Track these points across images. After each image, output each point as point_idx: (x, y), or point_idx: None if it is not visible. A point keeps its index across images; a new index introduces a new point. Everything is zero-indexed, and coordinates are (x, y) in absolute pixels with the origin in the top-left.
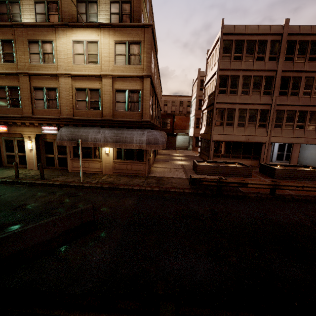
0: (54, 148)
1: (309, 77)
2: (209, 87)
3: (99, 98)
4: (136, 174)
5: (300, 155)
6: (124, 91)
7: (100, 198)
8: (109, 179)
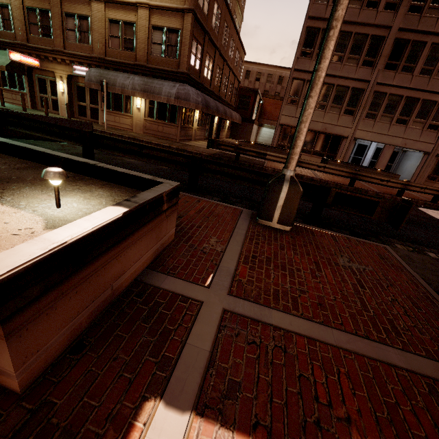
0: (86, 96)
1: (438, 45)
2: None
3: (134, 35)
4: (167, 138)
5: (400, 168)
6: (161, 29)
7: None
8: (134, 135)
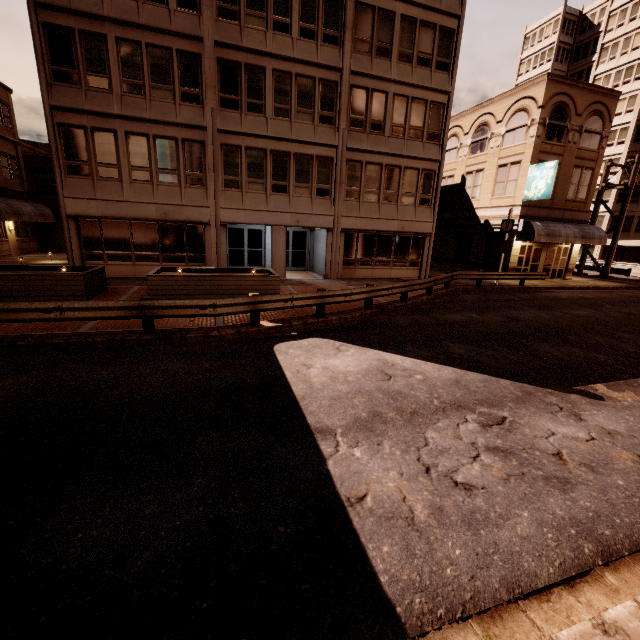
0: None
1: (281, 72)
2: None
3: None
4: None
5: (315, 254)
6: None
7: None
8: None
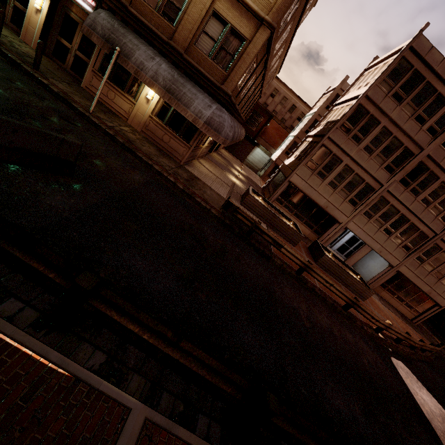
0: (76, 36)
1: None
2: (338, 110)
3: (184, 5)
4: (170, 153)
5: (363, 261)
6: (224, 23)
7: (102, 147)
8: (130, 135)
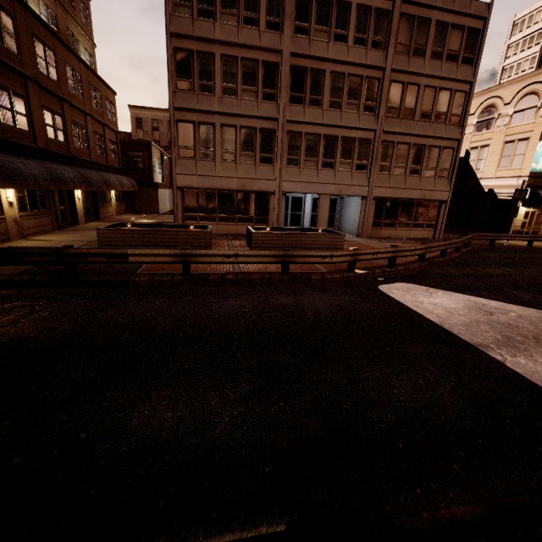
0: None
1: (337, 73)
2: None
3: None
4: None
5: (344, 217)
6: None
7: None
8: None
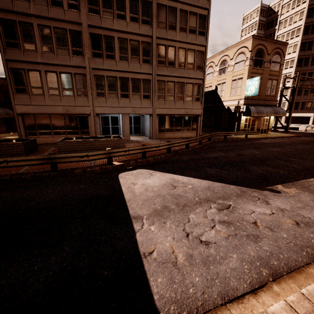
0: None
1: (122, 39)
2: None
3: None
4: None
5: (145, 127)
6: None
7: None
8: None
